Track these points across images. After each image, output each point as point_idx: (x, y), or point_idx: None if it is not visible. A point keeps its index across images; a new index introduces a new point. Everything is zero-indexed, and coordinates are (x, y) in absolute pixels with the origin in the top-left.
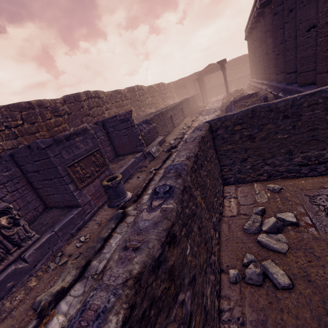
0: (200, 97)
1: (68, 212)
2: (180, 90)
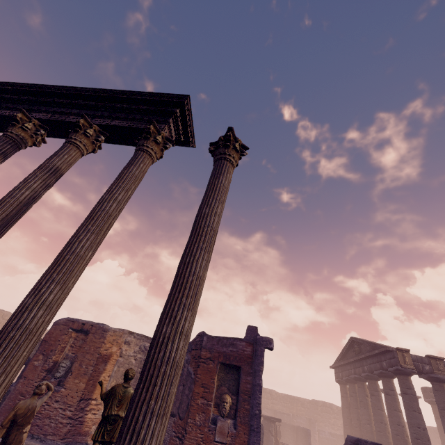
0: None
1: None
2: None
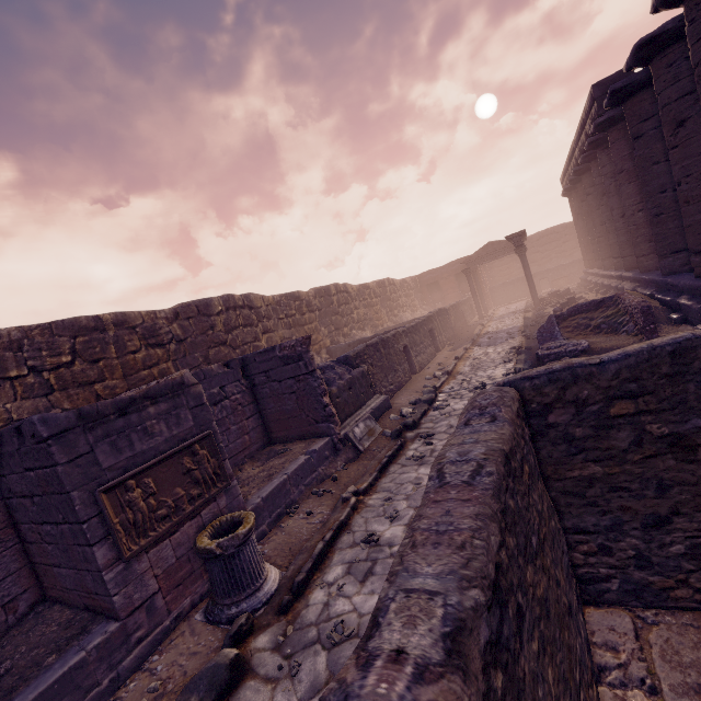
0: (472, 307)
1: (79, 636)
2: (428, 293)
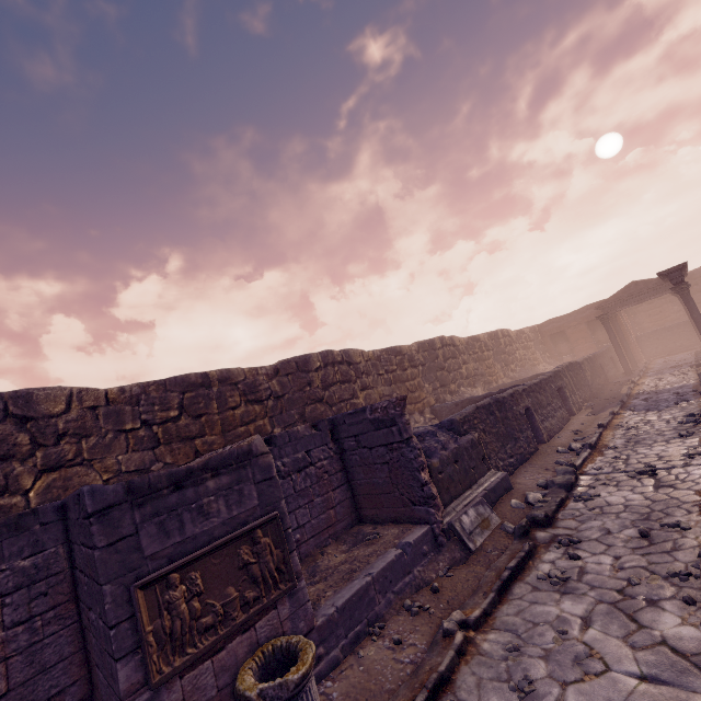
0: (613, 359)
1: None
2: (551, 345)
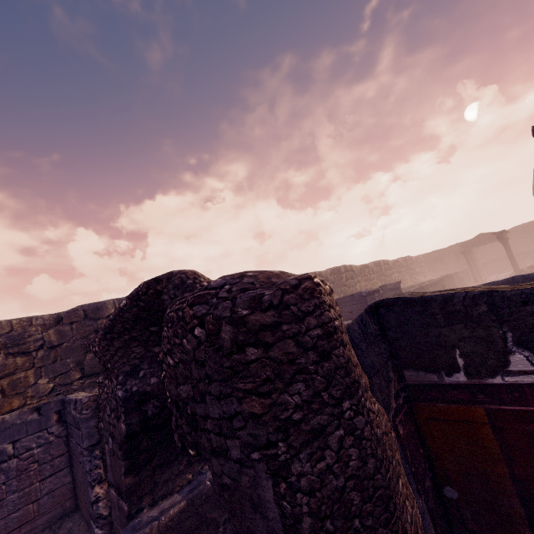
0: (468, 274)
1: None
2: (434, 265)
